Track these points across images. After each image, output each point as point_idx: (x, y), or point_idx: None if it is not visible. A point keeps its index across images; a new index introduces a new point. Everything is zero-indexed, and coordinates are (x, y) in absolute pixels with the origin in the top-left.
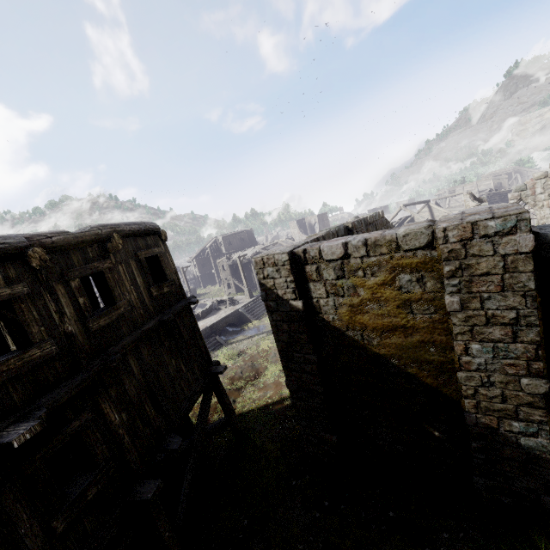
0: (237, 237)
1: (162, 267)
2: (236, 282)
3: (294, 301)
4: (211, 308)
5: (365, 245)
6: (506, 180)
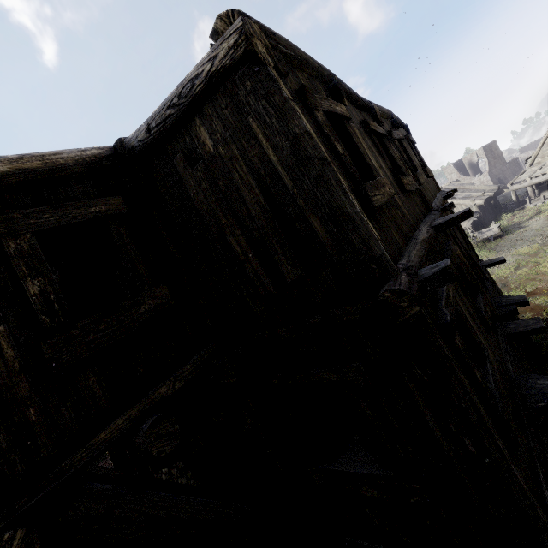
0: None
1: (420, 156)
2: None
3: None
4: None
5: None
6: None
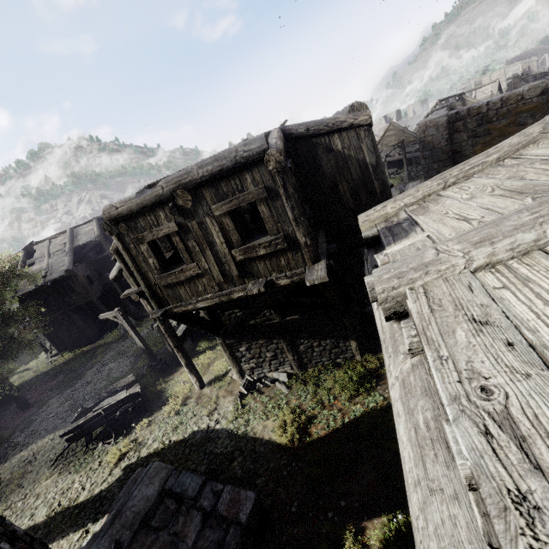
0: None
1: None
2: None
3: (445, 146)
4: None
5: (501, 101)
6: (535, 62)
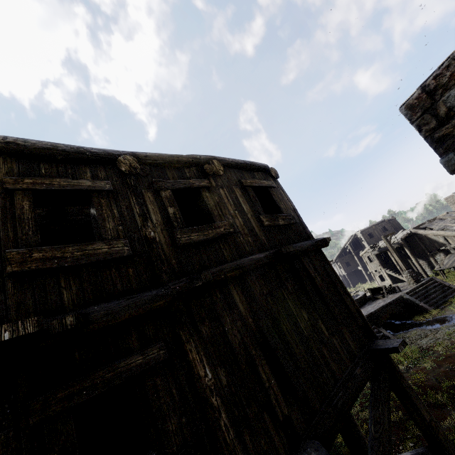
0: (378, 228)
1: (275, 200)
2: (390, 272)
3: None
4: (364, 298)
5: None
6: None
